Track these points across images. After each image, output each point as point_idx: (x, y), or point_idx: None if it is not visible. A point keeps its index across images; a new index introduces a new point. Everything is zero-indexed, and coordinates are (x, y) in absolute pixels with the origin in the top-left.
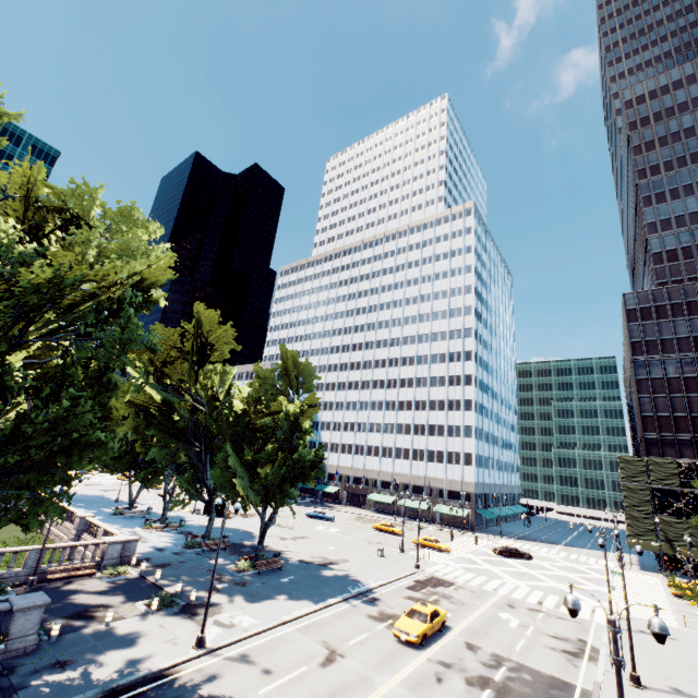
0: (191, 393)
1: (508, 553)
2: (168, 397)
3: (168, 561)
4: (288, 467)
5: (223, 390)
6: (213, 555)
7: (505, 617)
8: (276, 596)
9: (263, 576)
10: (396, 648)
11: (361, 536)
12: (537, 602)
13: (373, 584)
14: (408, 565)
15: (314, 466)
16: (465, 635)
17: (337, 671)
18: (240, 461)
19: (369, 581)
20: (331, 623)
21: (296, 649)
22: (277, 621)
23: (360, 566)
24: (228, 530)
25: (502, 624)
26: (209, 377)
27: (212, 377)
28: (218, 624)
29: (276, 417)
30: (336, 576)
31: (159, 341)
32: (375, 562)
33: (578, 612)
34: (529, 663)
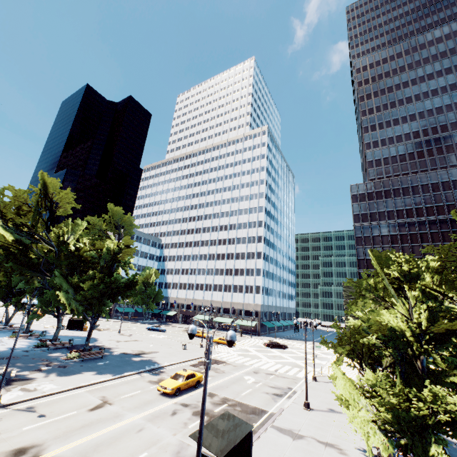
0: (43, 237)
1: (273, 345)
2: (21, 239)
3: (14, 355)
4: (105, 285)
5: (74, 238)
6: (54, 351)
7: (247, 378)
8: (86, 372)
9: (85, 362)
10: (156, 398)
11: (179, 339)
12: (274, 370)
13: (166, 363)
14: (200, 353)
15: (130, 286)
16: (212, 388)
17: (99, 412)
18: (69, 281)
19: (164, 362)
20: (117, 386)
21: (77, 402)
22: (74, 386)
23: (164, 355)
24: (79, 337)
25: (242, 382)
26: (61, 228)
27: (62, 228)
28: (23, 390)
29: (100, 251)
30: (142, 360)
31: (4, 194)
32: (177, 352)
33: (194, 335)
34: (245, 401)
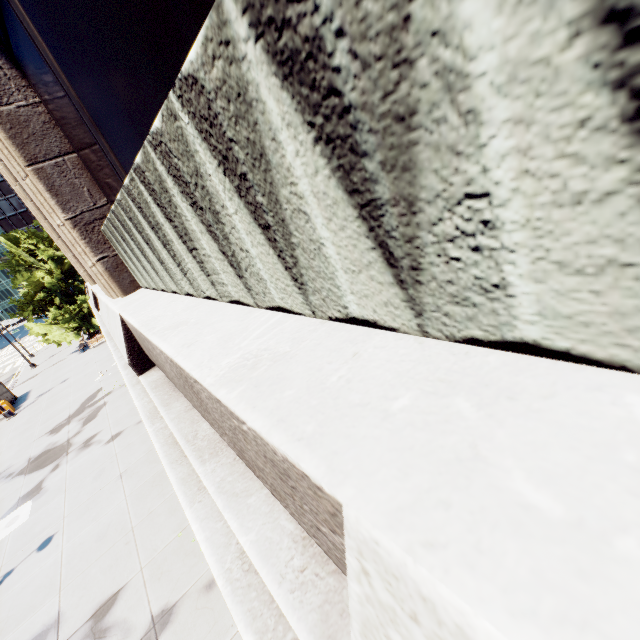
0: None
1: None
2: None
3: None
4: None
5: None
6: None
7: None
8: None
9: None
10: None
11: None
12: None
13: None
14: None
15: None
16: None
17: None
18: None
19: None
20: None
21: None
22: None
23: None
24: None
25: None
26: None
27: None
28: None
29: None
30: None
31: None
32: None
33: None
34: None
